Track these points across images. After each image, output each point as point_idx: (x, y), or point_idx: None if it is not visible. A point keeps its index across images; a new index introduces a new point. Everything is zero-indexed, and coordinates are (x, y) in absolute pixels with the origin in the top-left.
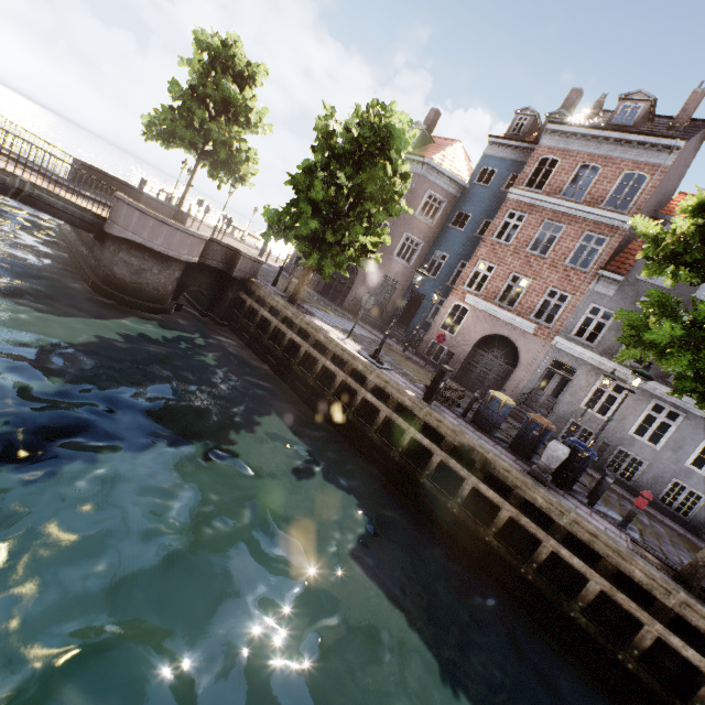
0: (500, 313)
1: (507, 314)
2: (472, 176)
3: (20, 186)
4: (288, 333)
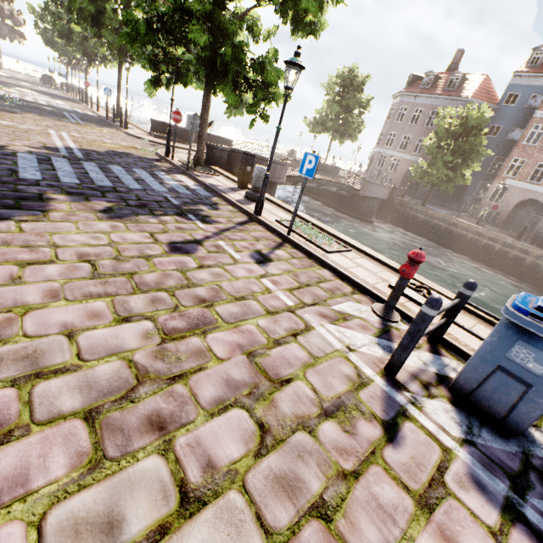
0: (531, 187)
1: (536, 187)
2: (500, 101)
3: (344, 188)
4: (432, 221)
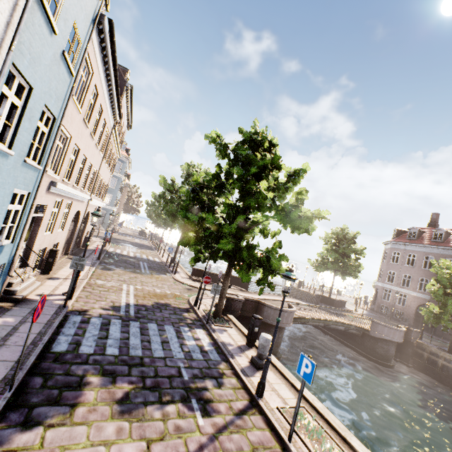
0: None
1: None
2: None
3: (352, 327)
4: None
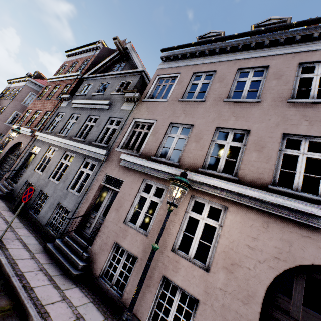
0: (21, 129)
1: (23, 129)
2: None
3: None
4: None
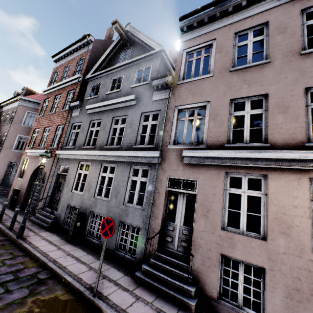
0: (37, 152)
1: (39, 151)
2: None
3: None
4: None
